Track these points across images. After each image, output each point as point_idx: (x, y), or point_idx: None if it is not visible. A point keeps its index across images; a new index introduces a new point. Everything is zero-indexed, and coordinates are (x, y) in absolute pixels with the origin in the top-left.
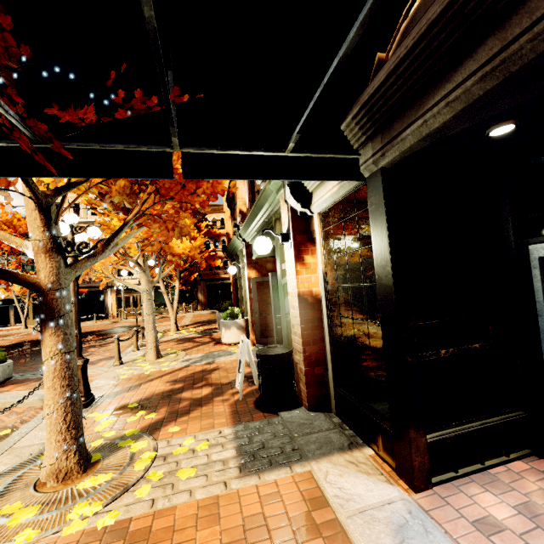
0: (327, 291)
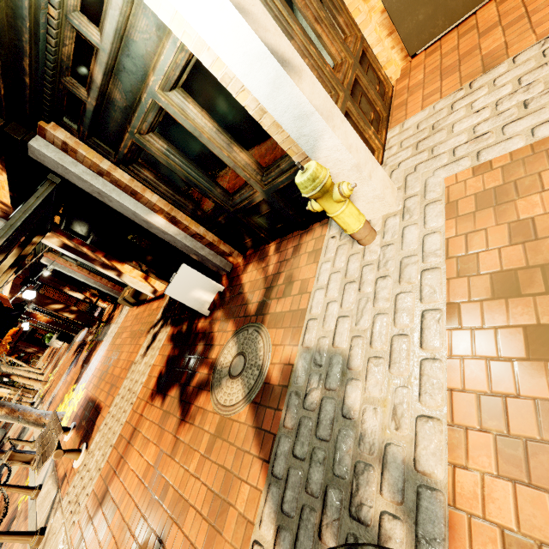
0: (50, 318)
